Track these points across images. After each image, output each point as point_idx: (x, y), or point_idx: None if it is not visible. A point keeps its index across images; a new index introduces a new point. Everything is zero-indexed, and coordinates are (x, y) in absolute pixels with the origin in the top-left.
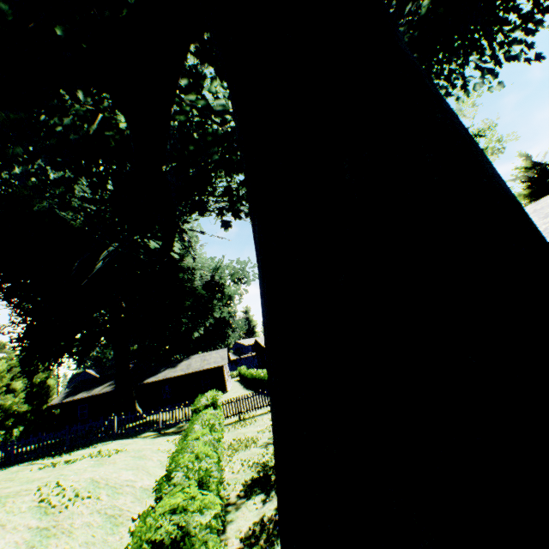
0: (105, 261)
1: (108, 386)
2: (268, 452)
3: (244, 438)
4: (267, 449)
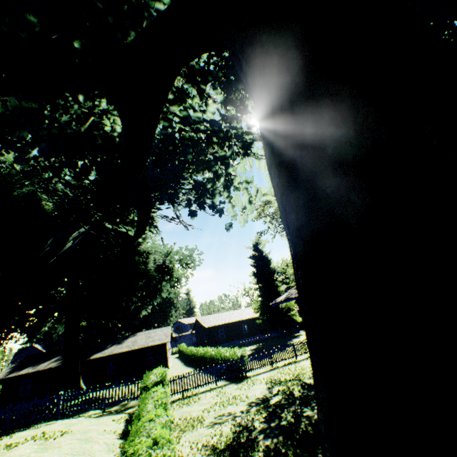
0: (77, 241)
1: (55, 361)
2: (216, 433)
3: (189, 417)
4: (214, 429)
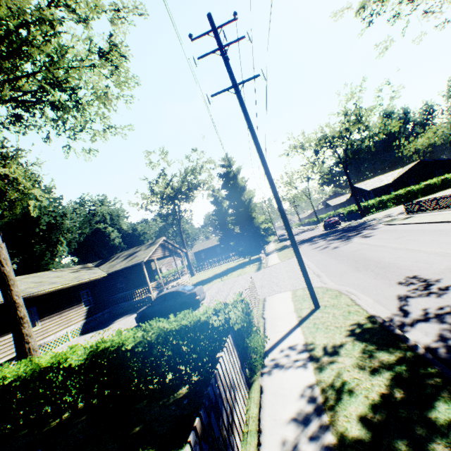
0: None
1: None
2: None
3: None
4: None
